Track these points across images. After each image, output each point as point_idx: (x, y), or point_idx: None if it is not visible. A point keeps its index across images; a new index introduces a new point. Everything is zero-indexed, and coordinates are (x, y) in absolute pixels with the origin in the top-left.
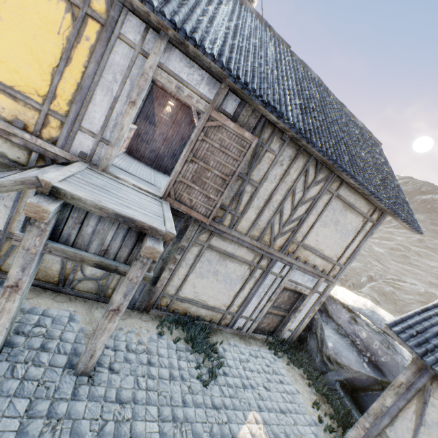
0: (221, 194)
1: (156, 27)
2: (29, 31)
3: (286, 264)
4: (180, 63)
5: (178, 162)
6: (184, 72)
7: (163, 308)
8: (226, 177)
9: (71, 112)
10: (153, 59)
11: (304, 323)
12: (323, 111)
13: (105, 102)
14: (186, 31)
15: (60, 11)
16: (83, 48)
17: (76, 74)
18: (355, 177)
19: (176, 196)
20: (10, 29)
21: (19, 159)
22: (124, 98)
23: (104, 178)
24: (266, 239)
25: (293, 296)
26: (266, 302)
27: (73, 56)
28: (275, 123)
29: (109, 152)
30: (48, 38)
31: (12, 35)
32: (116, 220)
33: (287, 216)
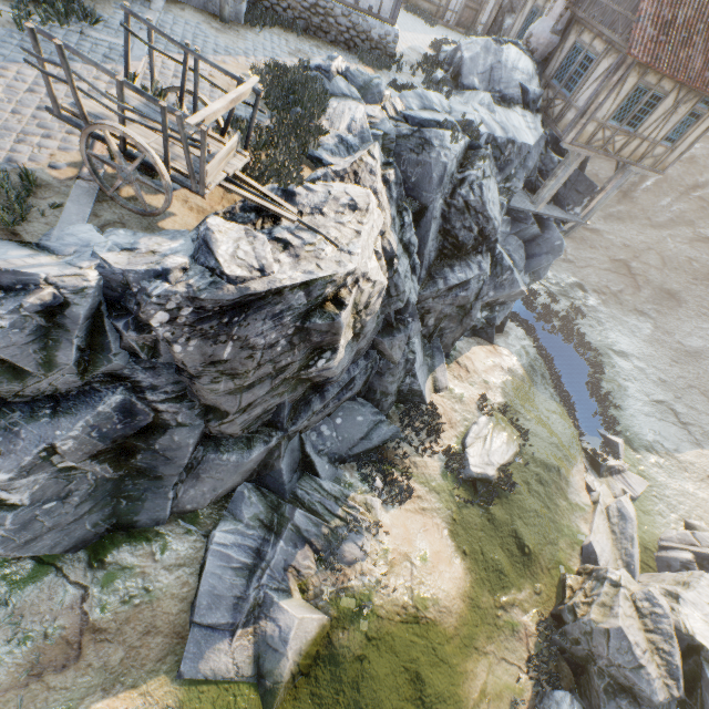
0: None
1: None
2: None
3: None
4: None
5: None
6: None
7: (405, 3)
8: None
9: None
10: None
11: (492, 18)
12: None
13: None
14: None
15: None
16: None
17: None
18: None
19: None
20: None
21: None
22: None
23: None
24: None
25: None
26: None
27: None
28: None
29: None
30: None
31: None
32: None
33: None
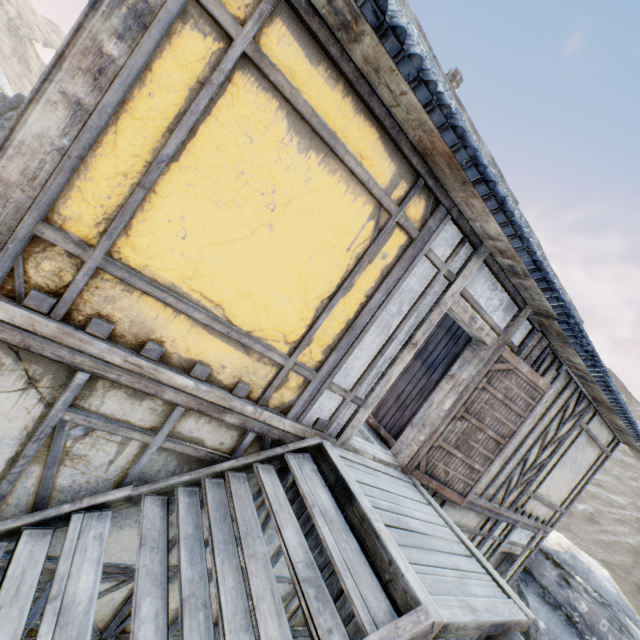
0: (489, 462)
1: (475, 240)
2: (307, 245)
3: (510, 523)
4: (483, 284)
5: (428, 408)
6: (484, 296)
7: None
8: (502, 439)
9: (326, 364)
10: (459, 283)
11: None
12: None
13: (374, 343)
14: (547, 275)
15: (361, 217)
16: (373, 269)
17: (350, 306)
18: (631, 422)
19: (427, 468)
20: (279, 243)
21: (221, 445)
22: (402, 335)
23: (365, 476)
24: (499, 496)
25: (500, 557)
26: None
27: (356, 281)
28: (567, 360)
29: (359, 417)
30: (331, 256)
31: (279, 252)
32: (486, 633)
33: (529, 463)
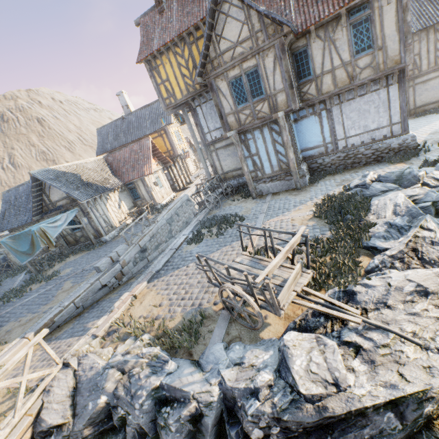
0: (406, 67)
1: None
2: None
3: None
4: None
5: None
6: None
7: (413, 115)
8: None
9: None
10: None
11: None
12: (431, 3)
13: None
14: None
15: None
16: None
17: None
18: None
19: None
20: None
21: None
22: None
23: None
24: None
25: None
26: None
27: None
28: None
29: None
30: None
31: None
32: None
33: None
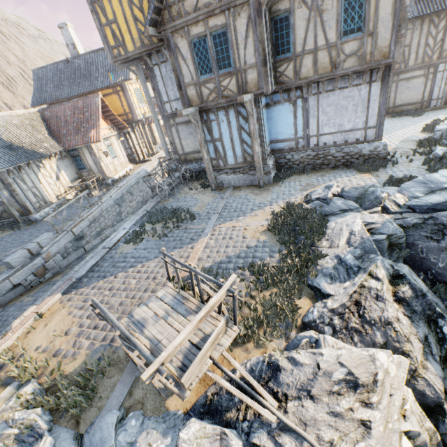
0: None
1: None
2: None
3: (445, 63)
4: None
5: None
6: None
7: (390, 114)
8: None
9: None
10: None
11: None
12: None
13: None
14: None
15: None
16: None
17: None
18: None
19: None
20: None
21: None
22: None
23: None
24: (426, 61)
25: None
26: (443, 86)
27: None
28: None
29: None
30: None
31: None
32: None
33: (432, 45)
